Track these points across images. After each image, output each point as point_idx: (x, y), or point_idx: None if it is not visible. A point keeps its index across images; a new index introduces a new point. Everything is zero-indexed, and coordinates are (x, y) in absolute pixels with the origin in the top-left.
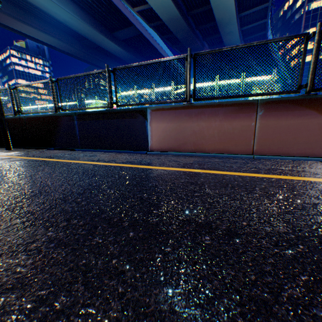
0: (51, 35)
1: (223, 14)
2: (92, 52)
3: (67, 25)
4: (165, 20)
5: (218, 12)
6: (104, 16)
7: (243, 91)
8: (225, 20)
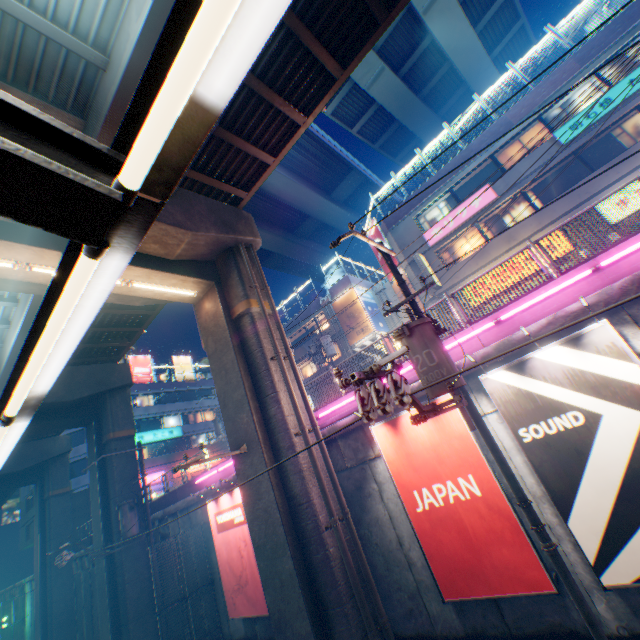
0: (263, 229)
1: (466, 59)
2: (309, 243)
3: (281, 199)
4: (394, 113)
5: (458, 59)
6: (318, 173)
7: (565, 40)
8: (473, 67)
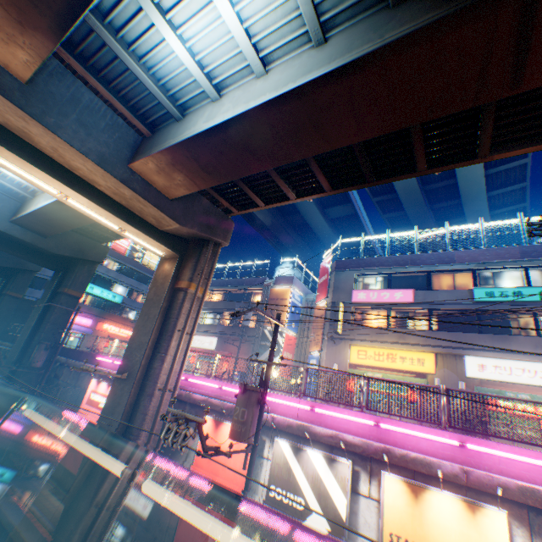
0: None
1: (469, 185)
2: (290, 229)
3: None
4: (398, 188)
5: (462, 183)
6: None
7: (524, 231)
8: (471, 193)
